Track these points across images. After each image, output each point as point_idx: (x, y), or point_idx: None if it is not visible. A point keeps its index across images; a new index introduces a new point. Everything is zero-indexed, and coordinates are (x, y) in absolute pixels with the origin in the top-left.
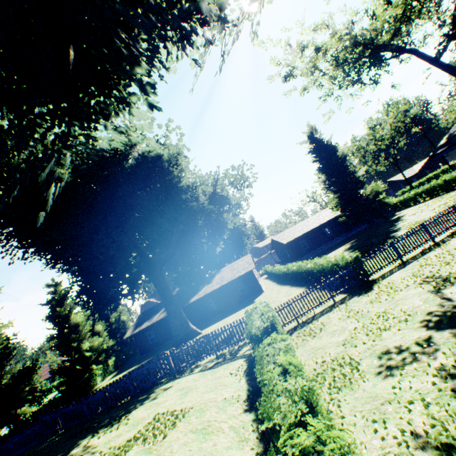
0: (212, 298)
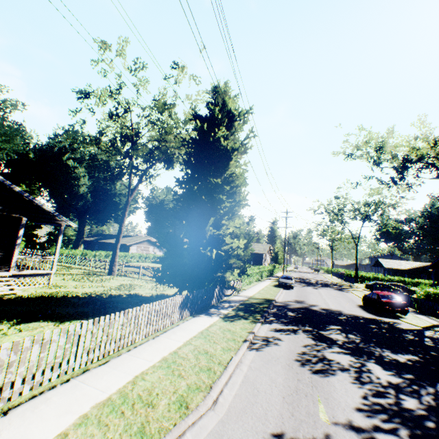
0: (111, 247)
